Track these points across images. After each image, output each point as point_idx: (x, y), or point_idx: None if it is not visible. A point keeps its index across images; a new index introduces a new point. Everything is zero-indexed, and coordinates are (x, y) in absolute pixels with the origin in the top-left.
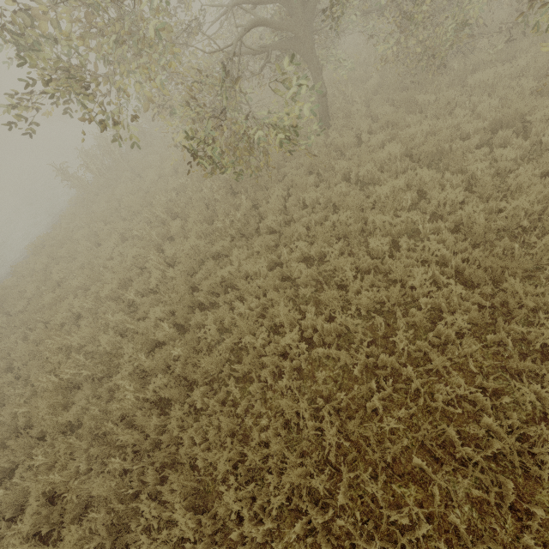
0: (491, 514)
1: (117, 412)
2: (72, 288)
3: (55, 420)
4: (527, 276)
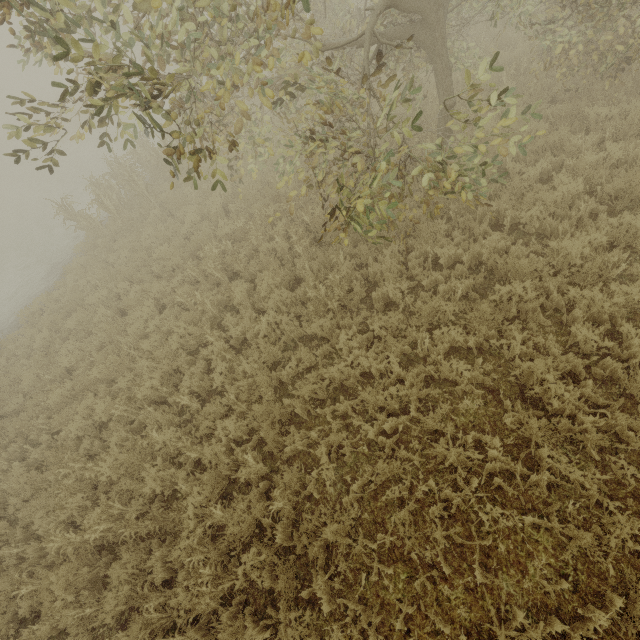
0: None
1: (187, 617)
2: (90, 380)
3: (79, 613)
4: None
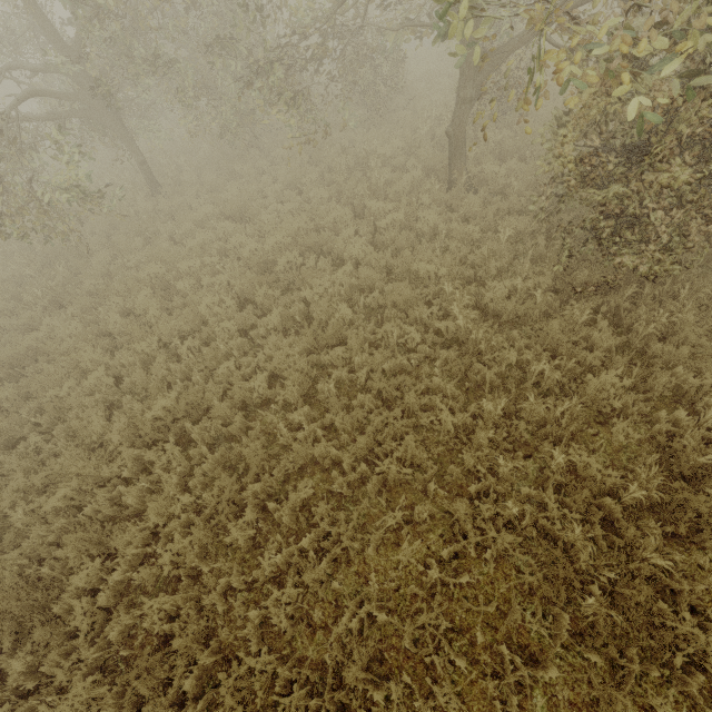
0: (237, 441)
1: None
2: None
3: None
4: (289, 290)
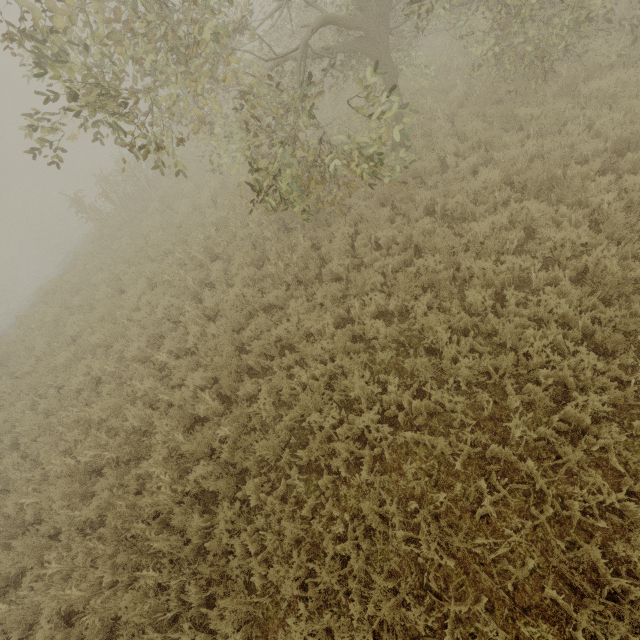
0: None
1: (149, 509)
2: (90, 345)
3: (71, 515)
4: None
